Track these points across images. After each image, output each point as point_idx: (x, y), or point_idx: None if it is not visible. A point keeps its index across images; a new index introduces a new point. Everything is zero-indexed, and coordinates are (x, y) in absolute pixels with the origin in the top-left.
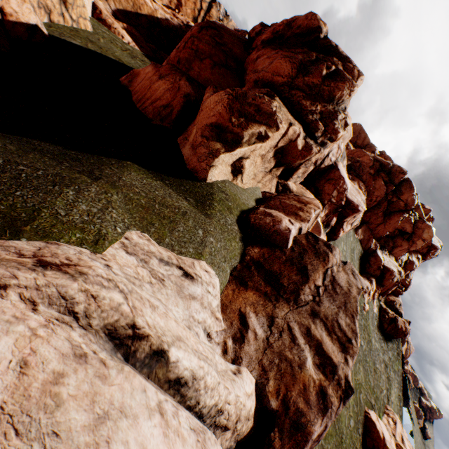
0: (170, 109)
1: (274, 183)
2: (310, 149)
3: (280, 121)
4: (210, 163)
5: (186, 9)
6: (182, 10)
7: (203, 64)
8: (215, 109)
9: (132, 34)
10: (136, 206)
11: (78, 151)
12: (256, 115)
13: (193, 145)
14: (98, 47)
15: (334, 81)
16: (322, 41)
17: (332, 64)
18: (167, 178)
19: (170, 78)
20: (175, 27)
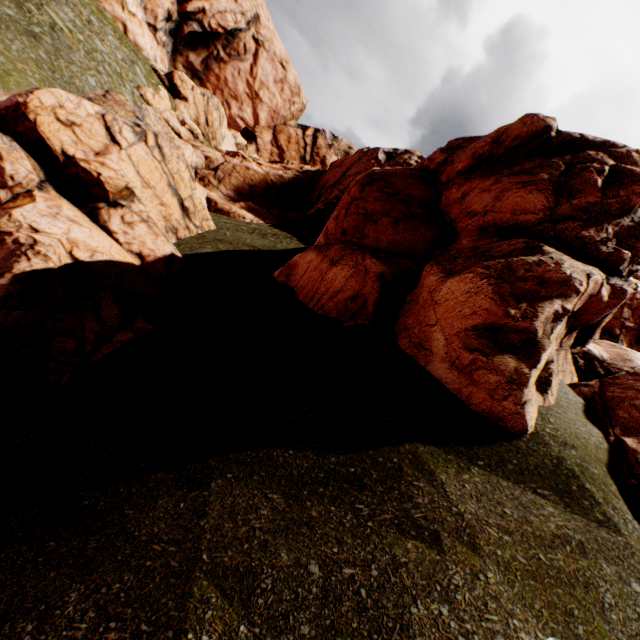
0: (361, 299)
1: (569, 358)
2: (621, 293)
3: (579, 282)
4: (519, 399)
5: (290, 153)
6: (285, 156)
7: (379, 225)
8: (472, 303)
9: (252, 209)
10: (522, 579)
11: (335, 452)
12: (538, 289)
13: (454, 364)
14: (228, 243)
15: (622, 186)
16: (555, 138)
17: (592, 162)
18: (472, 453)
19: (347, 261)
20: (291, 180)
